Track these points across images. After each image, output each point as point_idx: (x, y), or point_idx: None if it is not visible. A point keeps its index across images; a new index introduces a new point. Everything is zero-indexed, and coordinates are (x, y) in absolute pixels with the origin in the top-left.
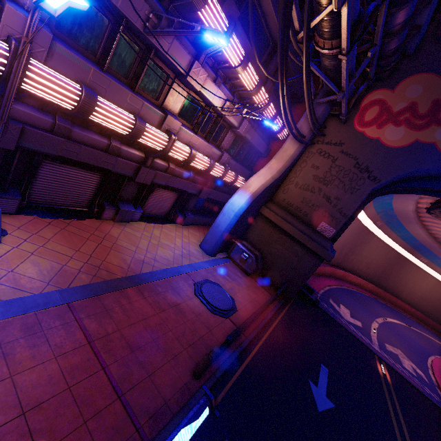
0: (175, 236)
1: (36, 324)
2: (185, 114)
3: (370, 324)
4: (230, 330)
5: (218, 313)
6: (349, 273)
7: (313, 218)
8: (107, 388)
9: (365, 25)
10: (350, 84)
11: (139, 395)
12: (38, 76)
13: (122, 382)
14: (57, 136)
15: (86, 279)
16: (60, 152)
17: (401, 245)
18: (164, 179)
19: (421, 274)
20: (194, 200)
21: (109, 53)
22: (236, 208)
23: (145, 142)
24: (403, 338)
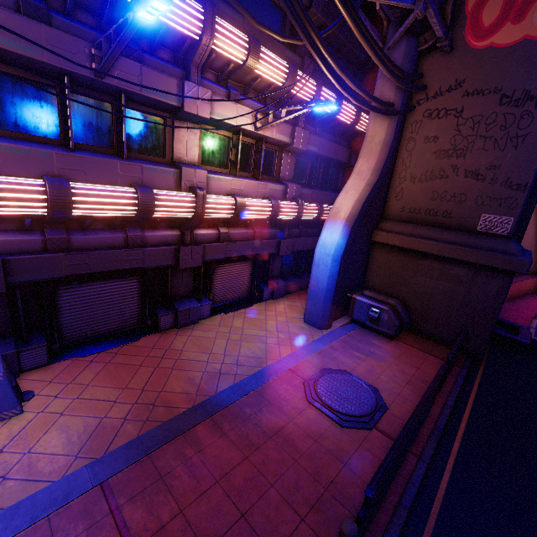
0: (265, 319)
1: None
2: (211, 158)
3: None
4: (383, 451)
5: (352, 424)
6: None
7: (462, 216)
8: None
9: None
10: None
11: None
12: None
13: None
14: (53, 253)
15: (133, 430)
16: (67, 271)
17: None
18: (219, 251)
19: None
20: (277, 261)
21: (68, 125)
22: (330, 250)
23: (166, 215)
24: None
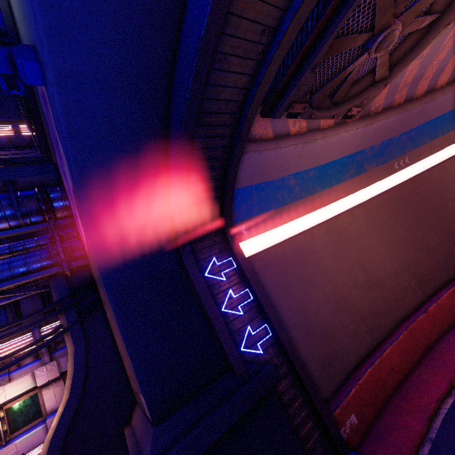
0: None
1: None
2: None
3: None
4: None
5: None
6: None
7: (139, 397)
8: None
9: None
10: None
11: None
12: None
13: None
14: None
15: None
16: None
17: None
18: None
19: None
20: None
21: None
22: None
23: None
24: None
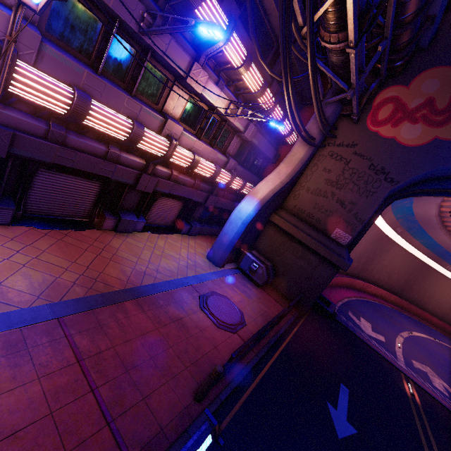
0: (180, 247)
1: (21, 341)
2: (187, 118)
3: (394, 339)
4: (238, 346)
5: (224, 327)
6: (369, 283)
7: (326, 225)
8: (95, 414)
9: (374, 16)
10: (360, 80)
11: (131, 421)
12: (27, 79)
13: (112, 406)
14: (51, 142)
15: (80, 292)
16: (55, 159)
17: (424, 253)
18: (167, 187)
19: (448, 284)
20: (201, 209)
21: (103, 55)
22: (243, 215)
23: (144, 148)
24: (432, 354)
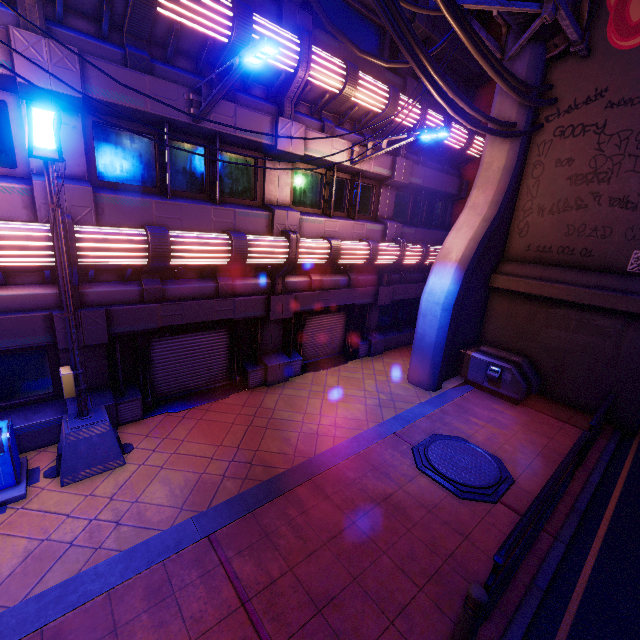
0: (362, 378)
1: (165, 583)
2: (303, 198)
3: None
4: (510, 527)
5: (472, 495)
6: None
7: (607, 254)
8: None
9: None
10: None
11: None
12: (92, 242)
13: None
14: (150, 303)
15: (233, 487)
16: (161, 322)
17: None
18: (311, 301)
19: None
20: (374, 312)
21: (166, 173)
22: (439, 297)
23: (258, 262)
24: None
